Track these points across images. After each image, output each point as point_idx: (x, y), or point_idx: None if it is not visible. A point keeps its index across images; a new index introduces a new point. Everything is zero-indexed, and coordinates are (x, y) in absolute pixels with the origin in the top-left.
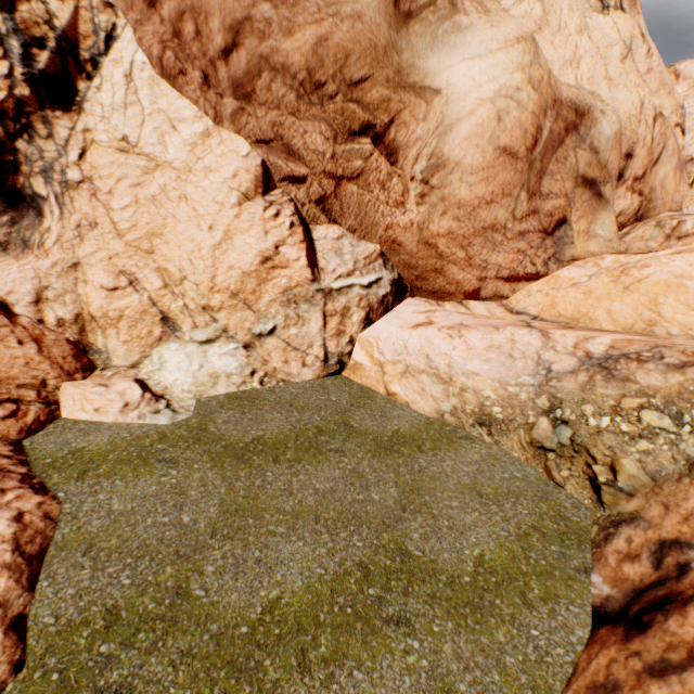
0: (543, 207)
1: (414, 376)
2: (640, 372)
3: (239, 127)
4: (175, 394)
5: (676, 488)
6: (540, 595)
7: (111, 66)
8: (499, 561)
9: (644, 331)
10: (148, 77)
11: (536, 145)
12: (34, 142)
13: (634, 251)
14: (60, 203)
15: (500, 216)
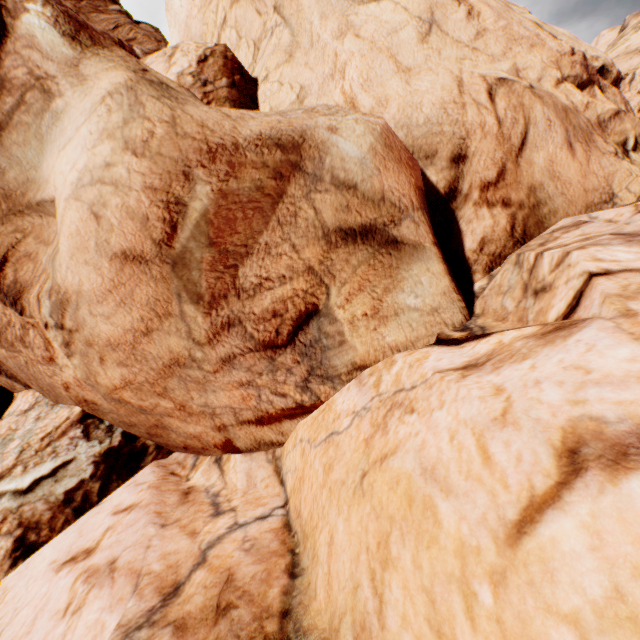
0: (252, 308)
1: None
2: None
3: None
4: None
5: None
6: None
7: None
8: None
9: None
10: None
11: (177, 230)
12: None
13: (490, 315)
14: None
15: (176, 345)
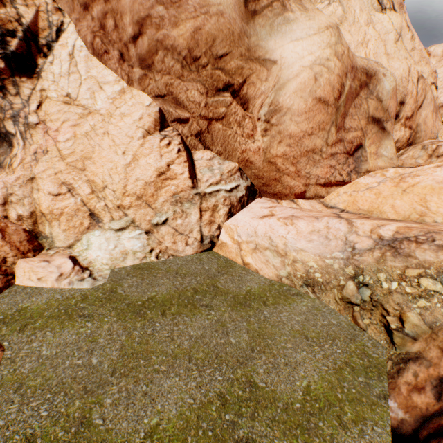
0: (346, 137)
1: (261, 252)
2: (418, 250)
3: (143, 87)
4: (96, 266)
5: None
6: (352, 418)
7: (59, 48)
8: (321, 390)
9: (418, 220)
10: (84, 55)
11: (340, 96)
12: (6, 98)
13: (408, 165)
14: (23, 137)
15: (318, 143)
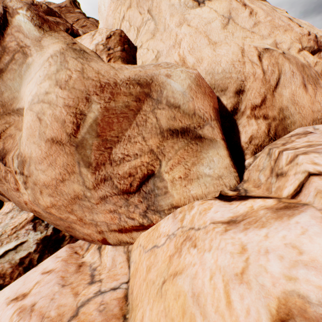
0: (118, 171)
1: None
2: None
3: None
4: None
5: None
6: None
7: None
8: None
9: None
10: None
11: (80, 128)
12: None
13: (251, 182)
14: None
15: (77, 188)
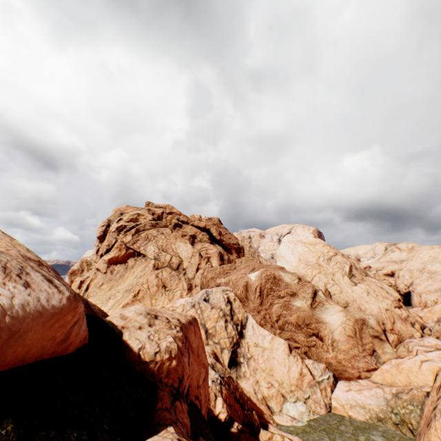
0: (366, 347)
1: (354, 407)
2: (402, 395)
3: (280, 335)
4: (296, 417)
5: (419, 422)
6: None
7: (248, 325)
8: None
9: (409, 385)
10: (256, 326)
11: (356, 333)
12: (240, 348)
13: (401, 355)
14: (247, 363)
15: (355, 352)
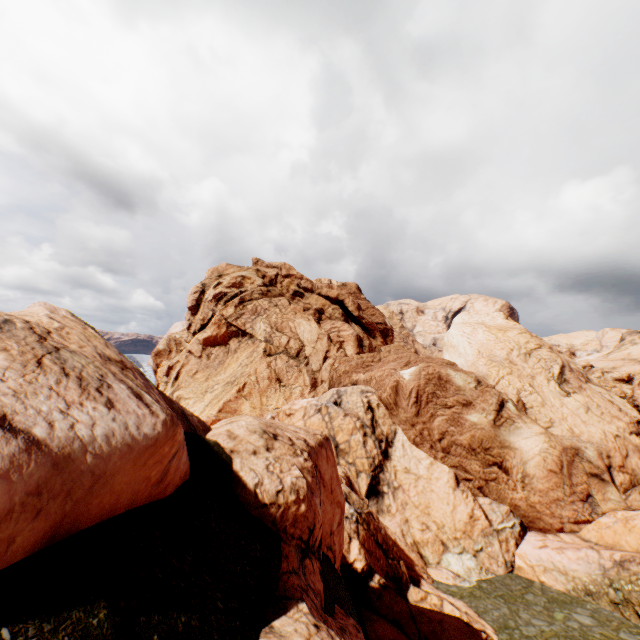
0: (576, 489)
1: (549, 571)
2: (630, 565)
3: (443, 461)
4: (461, 574)
5: None
6: None
7: (397, 442)
8: (607, 634)
9: None
10: (408, 444)
11: (562, 467)
12: (384, 473)
13: (634, 506)
14: (393, 494)
15: (558, 494)
